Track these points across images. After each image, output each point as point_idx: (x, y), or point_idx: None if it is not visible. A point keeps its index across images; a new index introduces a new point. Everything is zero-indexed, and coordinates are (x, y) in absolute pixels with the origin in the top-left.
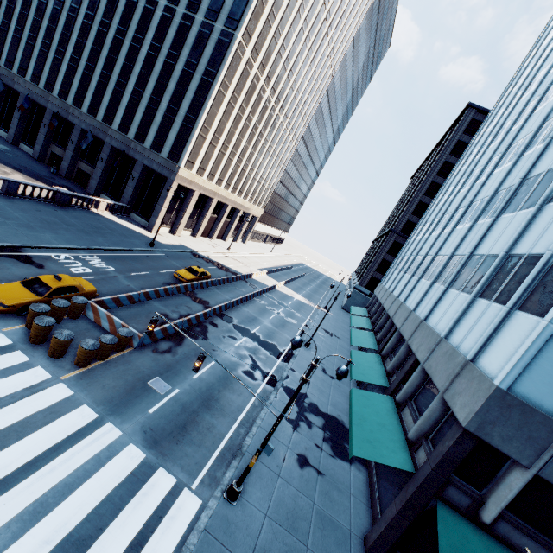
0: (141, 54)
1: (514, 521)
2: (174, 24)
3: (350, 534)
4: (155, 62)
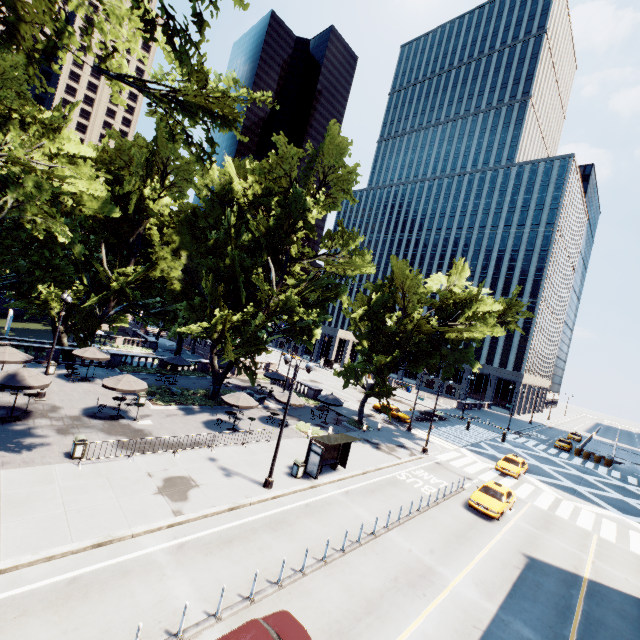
0: None
1: None
2: None
3: None
4: None
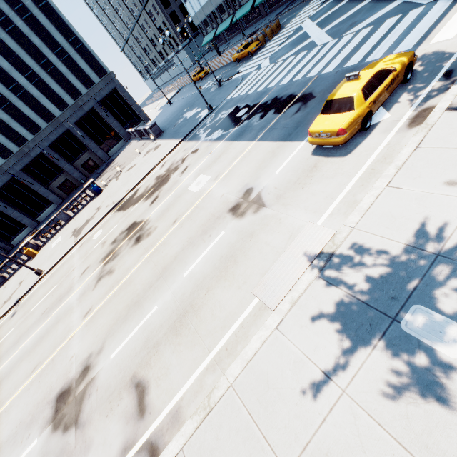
0: None
1: None
2: None
3: None
4: (5, 43)
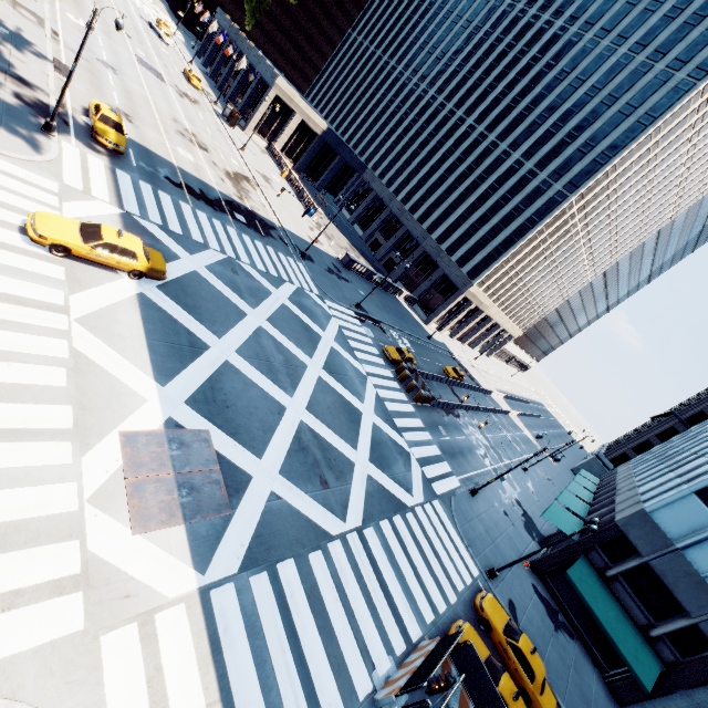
0: (480, 189)
1: (625, 586)
2: (518, 175)
3: (522, 554)
4: (489, 199)
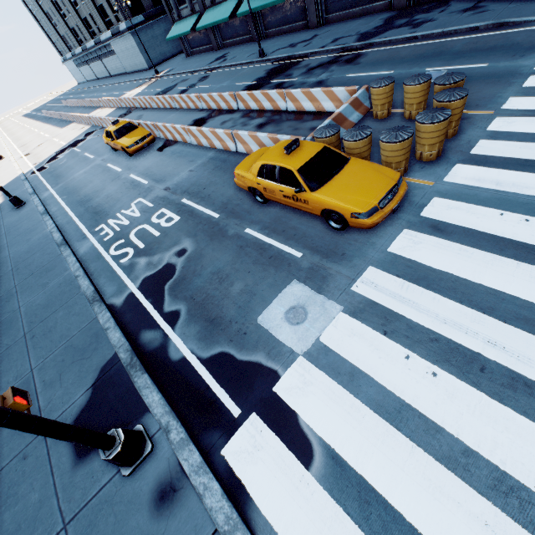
0: None
1: None
2: None
3: None
4: None
